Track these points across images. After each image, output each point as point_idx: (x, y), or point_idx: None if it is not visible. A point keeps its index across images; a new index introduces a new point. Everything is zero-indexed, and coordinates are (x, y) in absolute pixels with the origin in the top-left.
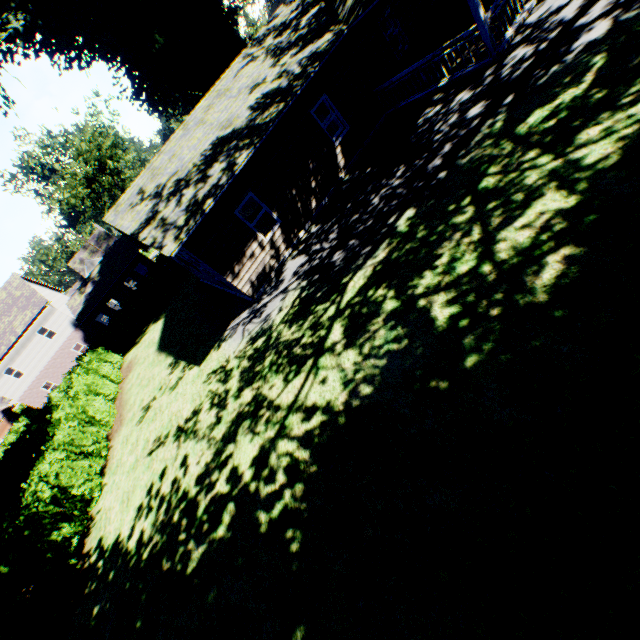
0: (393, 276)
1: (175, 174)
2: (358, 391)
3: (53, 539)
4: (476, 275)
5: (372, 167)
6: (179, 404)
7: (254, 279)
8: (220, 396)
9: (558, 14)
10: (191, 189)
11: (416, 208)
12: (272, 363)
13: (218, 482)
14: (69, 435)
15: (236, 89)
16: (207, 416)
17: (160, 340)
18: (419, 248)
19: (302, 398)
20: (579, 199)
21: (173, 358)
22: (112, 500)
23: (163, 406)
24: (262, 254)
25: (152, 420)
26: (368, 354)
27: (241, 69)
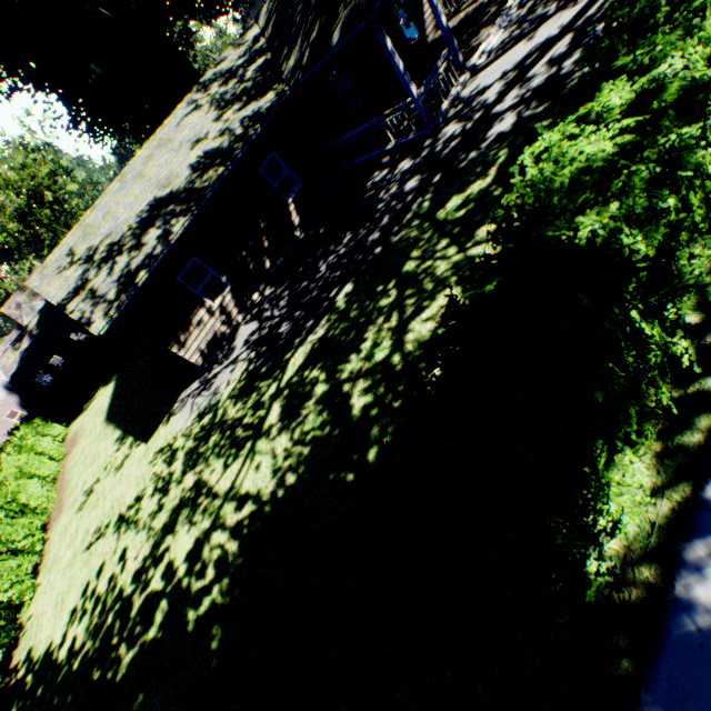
0: (327, 357)
1: (109, 236)
2: (285, 479)
3: None
4: (388, 364)
5: (325, 228)
6: (123, 488)
7: (204, 347)
8: (164, 480)
9: (483, 95)
10: (125, 256)
11: (354, 284)
12: (215, 444)
13: (154, 578)
14: None
15: (178, 141)
16: (150, 503)
17: (109, 408)
18: (351, 329)
19: (238, 485)
20: (468, 298)
21: (121, 432)
22: (45, 603)
23: (107, 490)
24: (212, 320)
25: (94, 506)
26: (297, 440)
27: (185, 117)
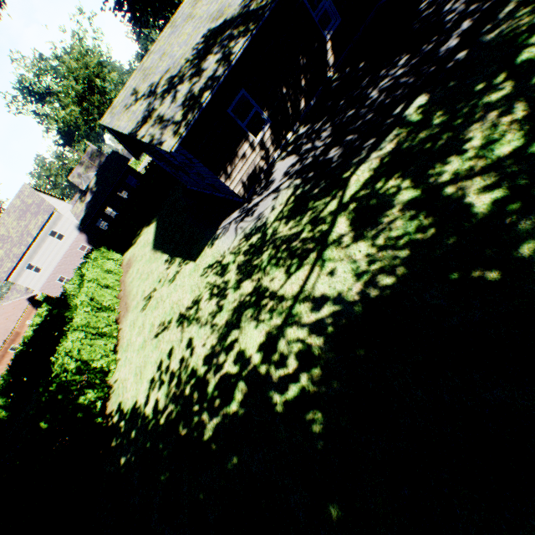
0: (407, 166)
1: (167, 72)
2: (376, 282)
3: (81, 402)
4: (525, 155)
5: (366, 61)
6: (179, 294)
7: (245, 180)
8: (219, 287)
9: None
10: (185, 84)
11: (429, 94)
12: (270, 257)
13: (226, 363)
14: (85, 319)
15: None
16: (208, 305)
17: (154, 241)
18: (438, 134)
19: (308, 289)
20: None
21: (168, 255)
22: (126, 373)
23: (164, 296)
24: (252, 155)
25: (155, 308)
26: (384, 245)
27: None
